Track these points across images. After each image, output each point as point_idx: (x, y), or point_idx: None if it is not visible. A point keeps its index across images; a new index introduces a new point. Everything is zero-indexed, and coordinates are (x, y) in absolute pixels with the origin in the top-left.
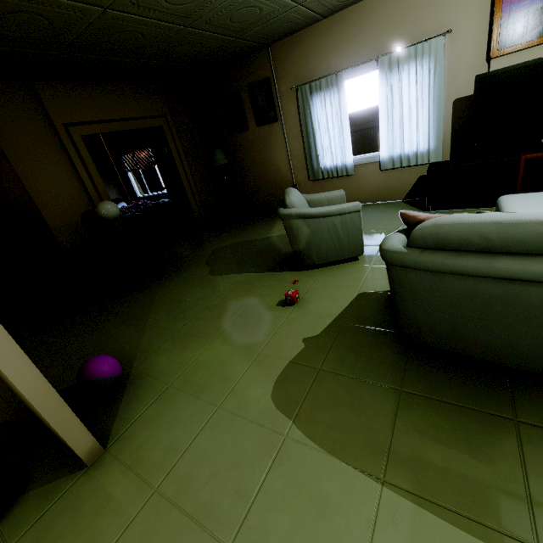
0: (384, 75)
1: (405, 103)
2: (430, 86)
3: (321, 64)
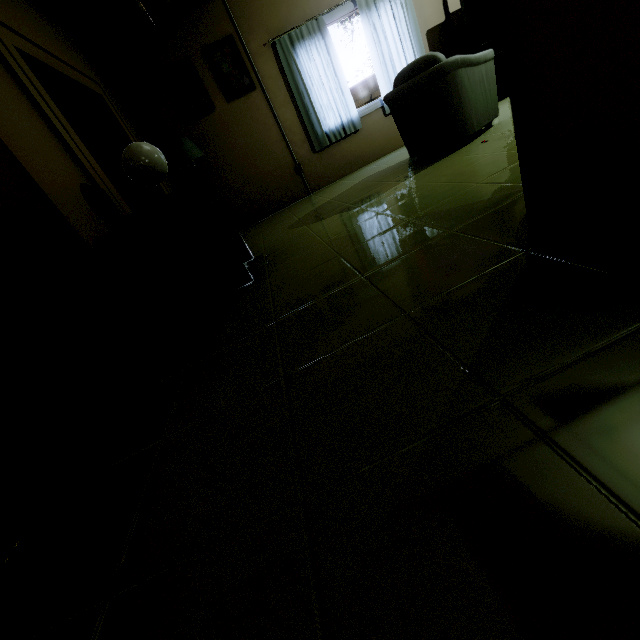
0: (365, 14)
1: (390, 40)
2: (407, 20)
3: (294, 11)
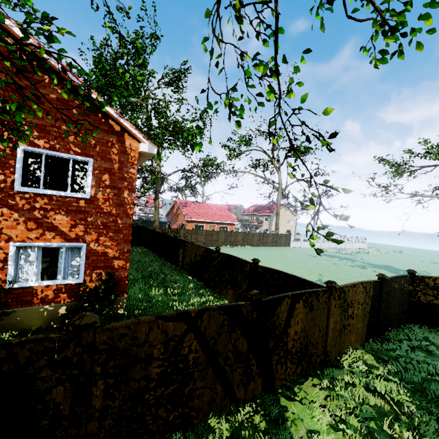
0: None
1: None
2: None
3: None
